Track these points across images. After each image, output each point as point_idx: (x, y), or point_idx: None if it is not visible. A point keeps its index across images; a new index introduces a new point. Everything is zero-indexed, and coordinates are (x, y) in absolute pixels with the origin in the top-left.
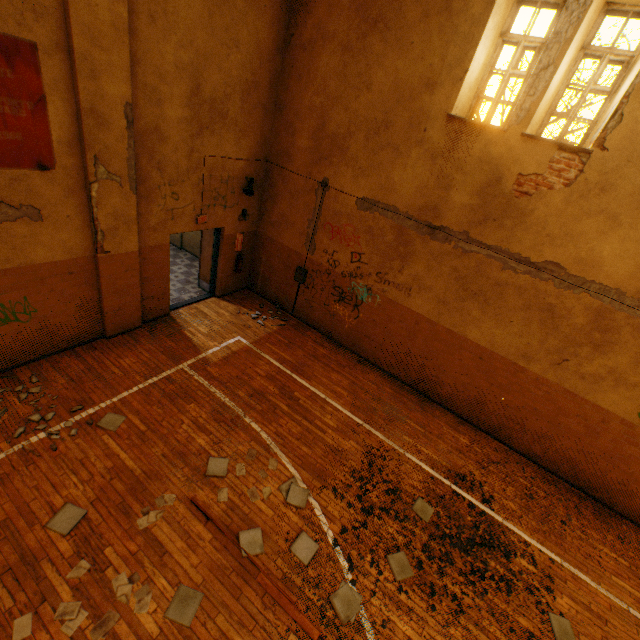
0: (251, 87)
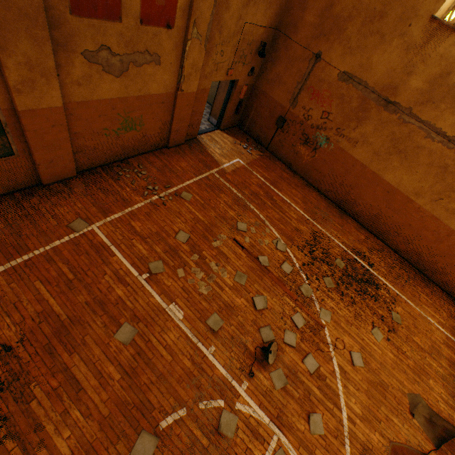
0: None
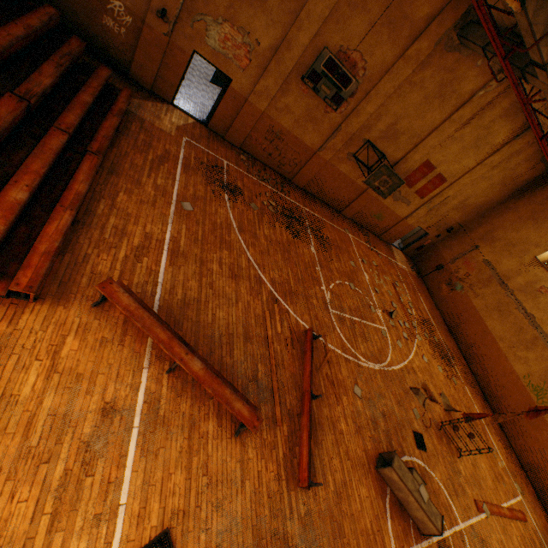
0: (479, 207)
